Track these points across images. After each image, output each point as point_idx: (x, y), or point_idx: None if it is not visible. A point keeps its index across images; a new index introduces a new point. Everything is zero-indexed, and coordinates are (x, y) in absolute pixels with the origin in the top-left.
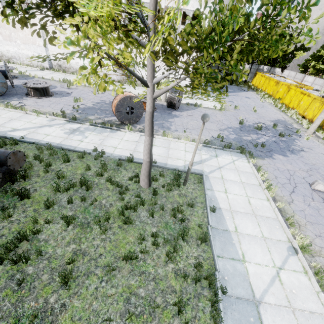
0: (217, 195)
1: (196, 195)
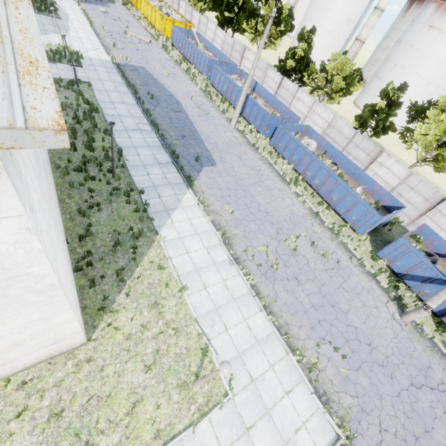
0: (58, 4)
1: (49, 2)
